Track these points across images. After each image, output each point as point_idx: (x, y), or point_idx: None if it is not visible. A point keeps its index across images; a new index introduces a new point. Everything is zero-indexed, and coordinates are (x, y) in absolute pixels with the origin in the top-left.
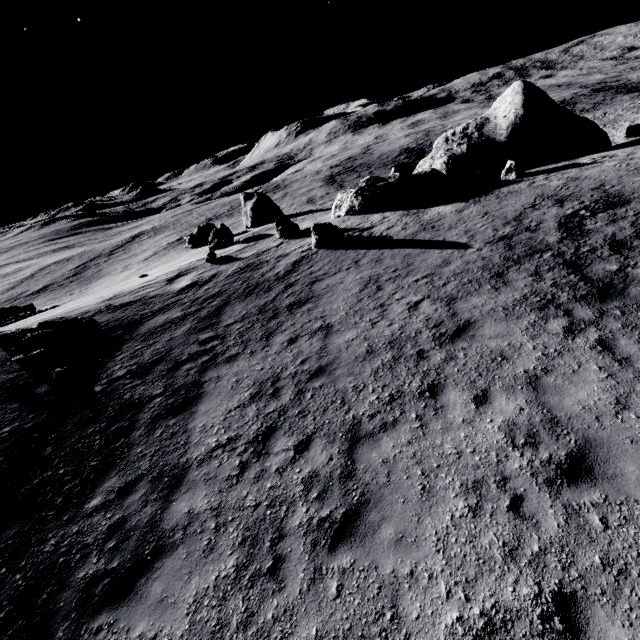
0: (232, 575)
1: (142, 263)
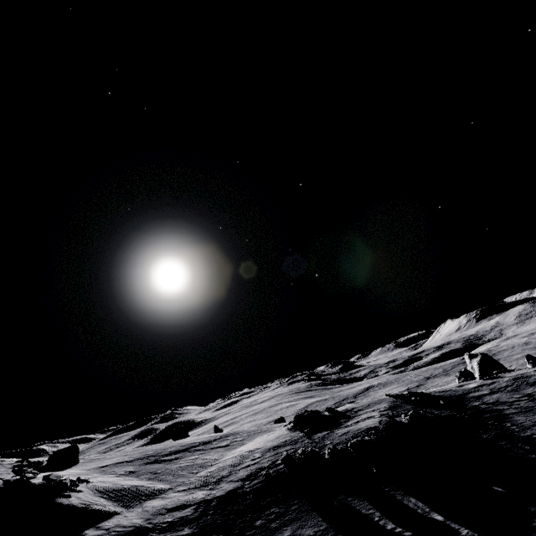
0: None
1: None
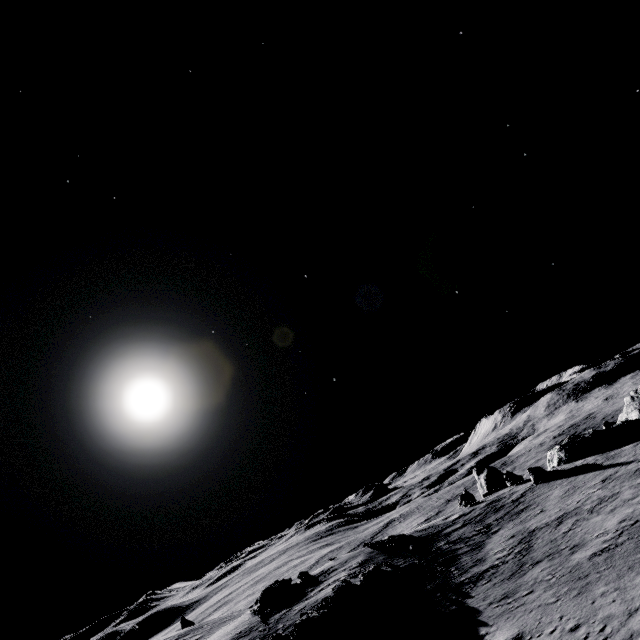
0: (512, 568)
1: None
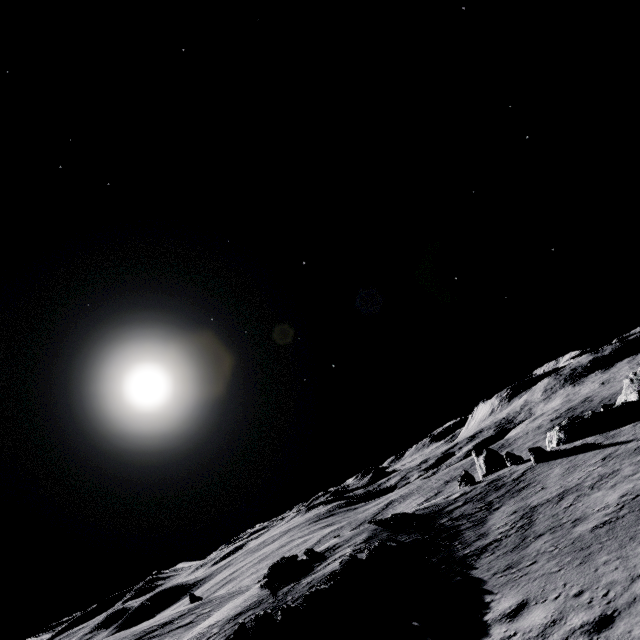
0: (515, 541)
1: None
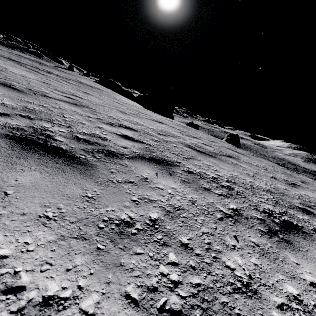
0: None
1: None
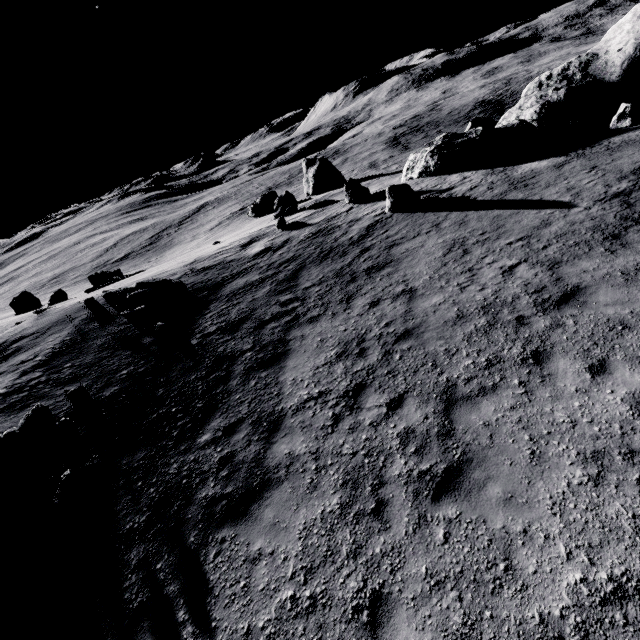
0: (337, 511)
1: (209, 232)
